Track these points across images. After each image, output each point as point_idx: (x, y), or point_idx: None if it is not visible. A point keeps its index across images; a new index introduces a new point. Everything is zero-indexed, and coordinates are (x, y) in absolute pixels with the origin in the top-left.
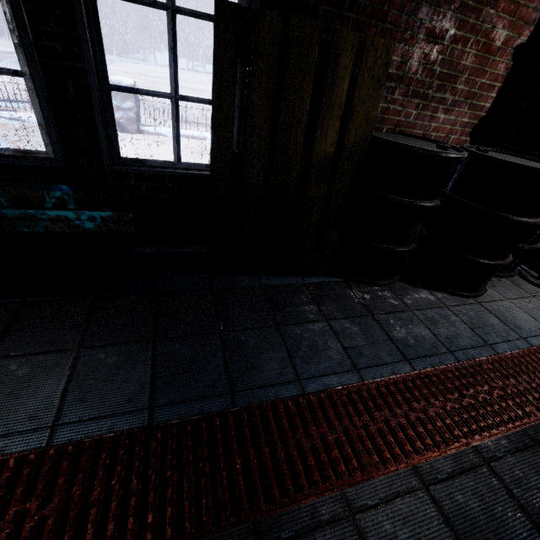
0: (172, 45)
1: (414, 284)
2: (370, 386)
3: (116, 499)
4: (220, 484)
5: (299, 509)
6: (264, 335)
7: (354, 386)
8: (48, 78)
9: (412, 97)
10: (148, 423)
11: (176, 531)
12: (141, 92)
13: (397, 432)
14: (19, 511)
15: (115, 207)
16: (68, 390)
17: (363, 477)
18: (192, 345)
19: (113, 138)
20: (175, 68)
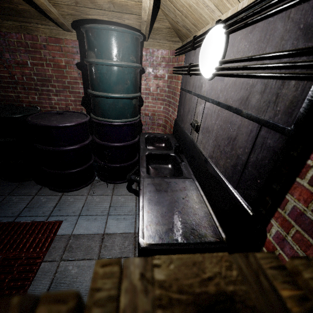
0: None
1: (39, 183)
2: None
3: None
4: None
5: None
6: None
7: None
8: None
9: (29, 90)
10: None
11: None
12: None
13: None
14: None
15: None
16: None
17: None
18: None
19: None
20: None
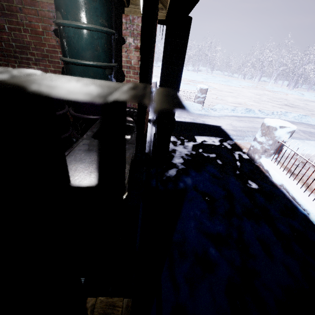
0: None
1: None
2: None
3: None
4: None
5: None
6: None
7: None
8: None
9: (9, 57)
10: None
11: None
12: None
13: None
14: None
15: None
16: None
17: None
18: None
19: None
20: None
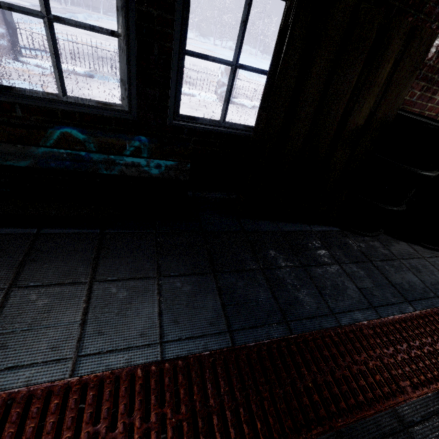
0: (245, 18)
1: (394, 237)
2: (387, 322)
3: (229, 408)
4: (302, 399)
5: (366, 422)
6: (295, 274)
7: (376, 322)
8: (140, 40)
9: (420, 80)
10: (232, 344)
11: (281, 436)
12: (209, 58)
13: (418, 362)
14: (159, 414)
15: (178, 158)
16: (162, 312)
17: (404, 398)
18: (244, 279)
19: (177, 97)
20: (242, 40)
